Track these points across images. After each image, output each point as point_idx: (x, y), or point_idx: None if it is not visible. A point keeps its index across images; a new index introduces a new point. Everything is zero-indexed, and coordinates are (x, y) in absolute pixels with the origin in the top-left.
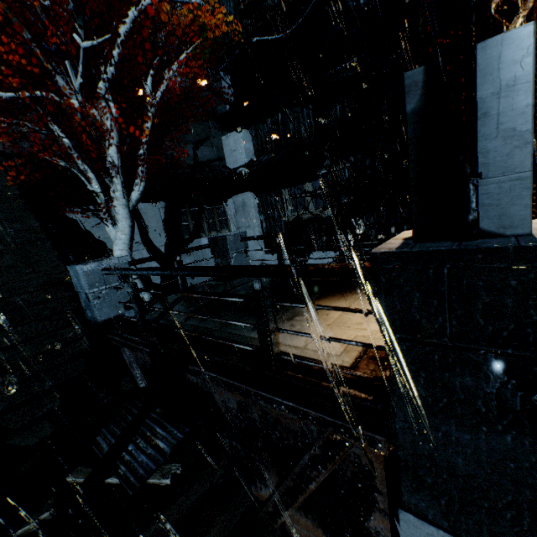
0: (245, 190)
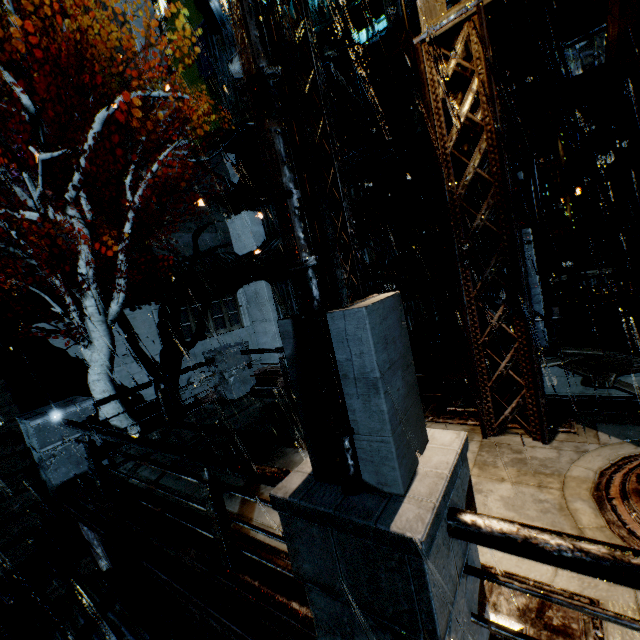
0: (257, 278)
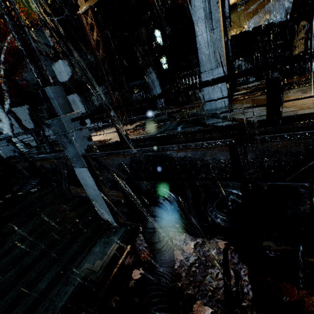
0: (72, 92)
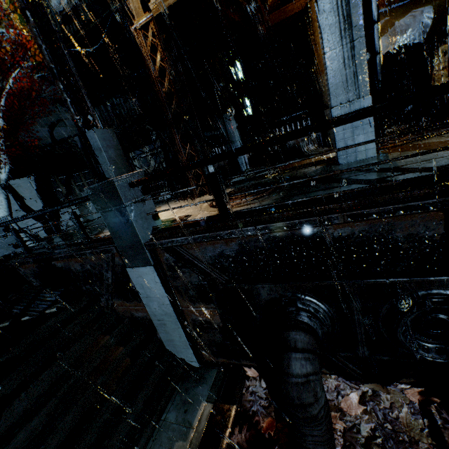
0: None
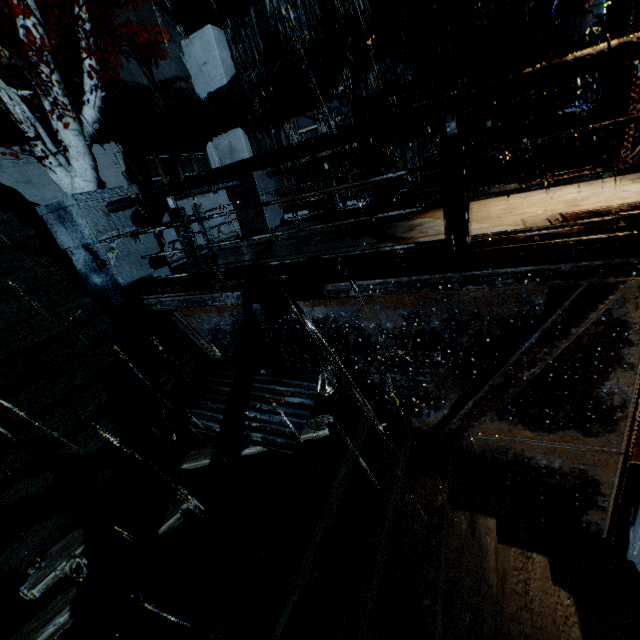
0: (231, 126)
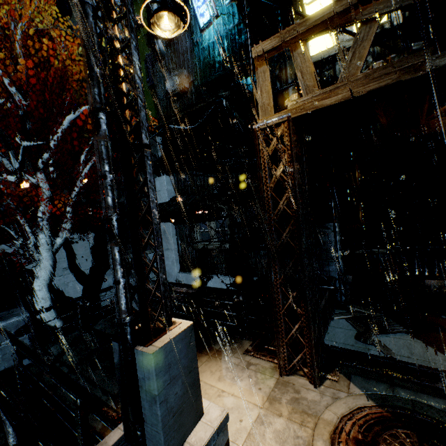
0: (166, 220)
